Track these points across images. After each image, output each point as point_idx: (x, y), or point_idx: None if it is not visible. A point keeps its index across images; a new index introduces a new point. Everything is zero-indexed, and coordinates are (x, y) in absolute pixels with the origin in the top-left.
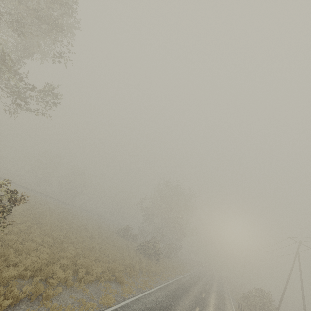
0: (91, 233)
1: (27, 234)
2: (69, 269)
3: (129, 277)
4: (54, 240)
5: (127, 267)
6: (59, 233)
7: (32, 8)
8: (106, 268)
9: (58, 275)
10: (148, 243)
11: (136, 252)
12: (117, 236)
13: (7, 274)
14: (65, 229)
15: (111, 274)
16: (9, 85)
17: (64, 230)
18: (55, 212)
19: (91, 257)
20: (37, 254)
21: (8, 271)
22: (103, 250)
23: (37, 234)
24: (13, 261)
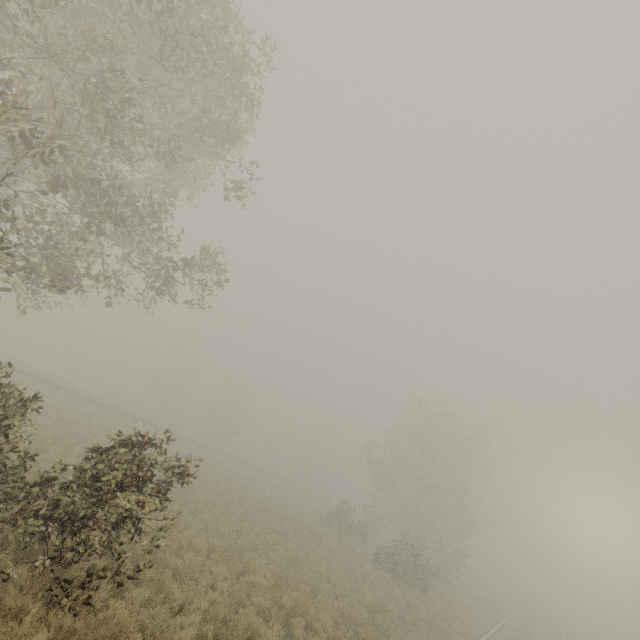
0: (279, 521)
1: (179, 532)
2: (274, 620)
3: (384, 638)
4: (226, 543)
5: (374, 609)
6: (229, 525)
7: (194, 114)
8: (336, 614)
9: (259, 634)
10: (399, 547)
11: (374, 567)
12: (325, 527)
13: (180, 635)
14: (236, 516)
15: (352, 631)
16: (144, 249)
17: (233, 517)
18: (207, 475)
19: (302, 586)
20: (209, 581)
21: (183, 631)
22: (315, 566)
23: (195, 530)
24: (177, 600)
